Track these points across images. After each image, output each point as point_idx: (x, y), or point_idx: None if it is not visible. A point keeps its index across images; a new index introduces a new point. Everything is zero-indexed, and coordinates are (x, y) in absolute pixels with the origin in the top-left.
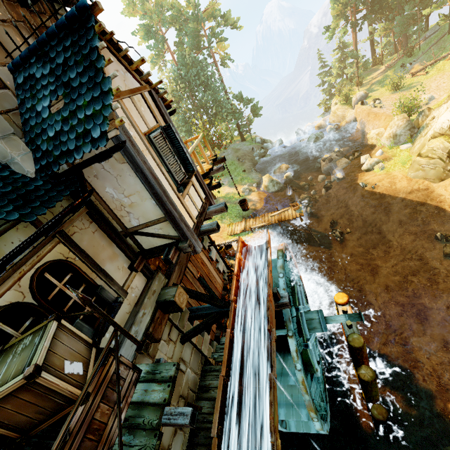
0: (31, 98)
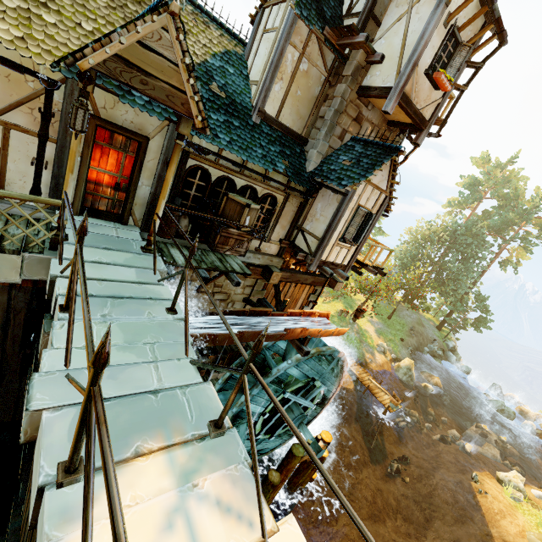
0: (343, 152)
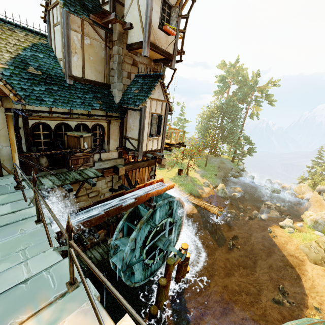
0: (133, 85)
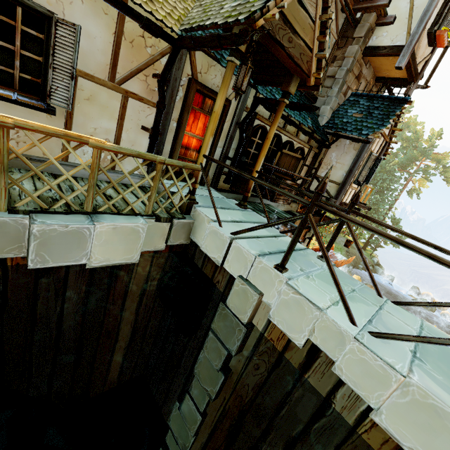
0: (349, 106)
